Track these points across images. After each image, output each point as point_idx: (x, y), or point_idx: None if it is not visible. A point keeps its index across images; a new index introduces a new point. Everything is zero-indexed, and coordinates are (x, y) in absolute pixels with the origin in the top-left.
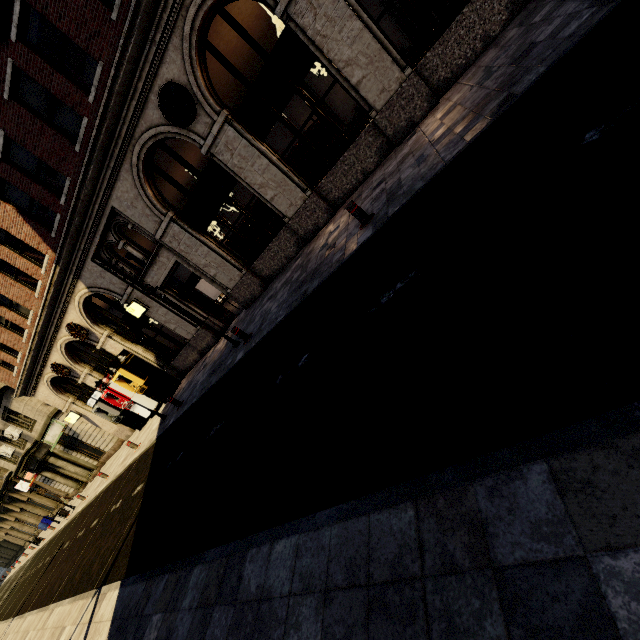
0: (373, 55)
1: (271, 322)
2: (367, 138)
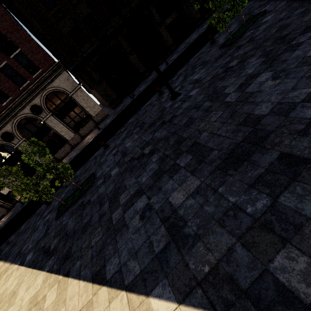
0: (67, 130)
1: None
2: (67, 145)
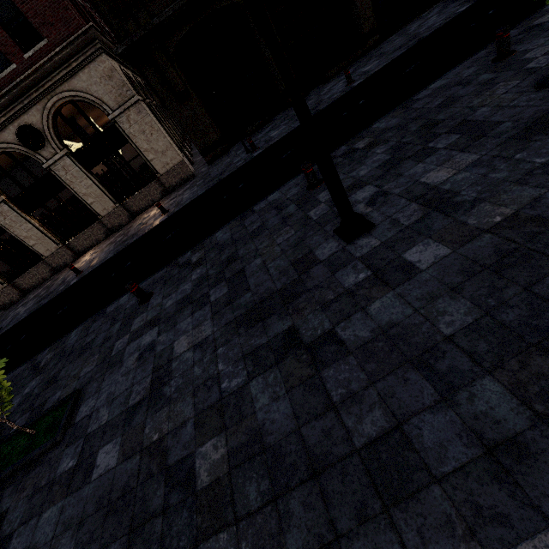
0: (99, 195)
1: (17, 320)
2: (98, 226)
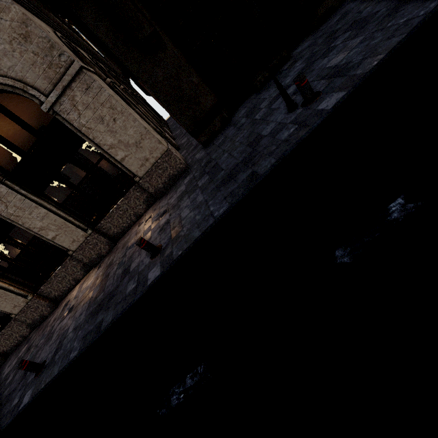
0: (61, 224)
1: None
2: (72, 262)
